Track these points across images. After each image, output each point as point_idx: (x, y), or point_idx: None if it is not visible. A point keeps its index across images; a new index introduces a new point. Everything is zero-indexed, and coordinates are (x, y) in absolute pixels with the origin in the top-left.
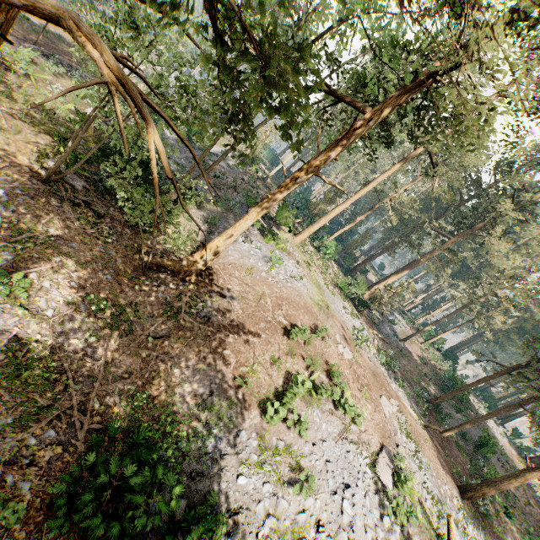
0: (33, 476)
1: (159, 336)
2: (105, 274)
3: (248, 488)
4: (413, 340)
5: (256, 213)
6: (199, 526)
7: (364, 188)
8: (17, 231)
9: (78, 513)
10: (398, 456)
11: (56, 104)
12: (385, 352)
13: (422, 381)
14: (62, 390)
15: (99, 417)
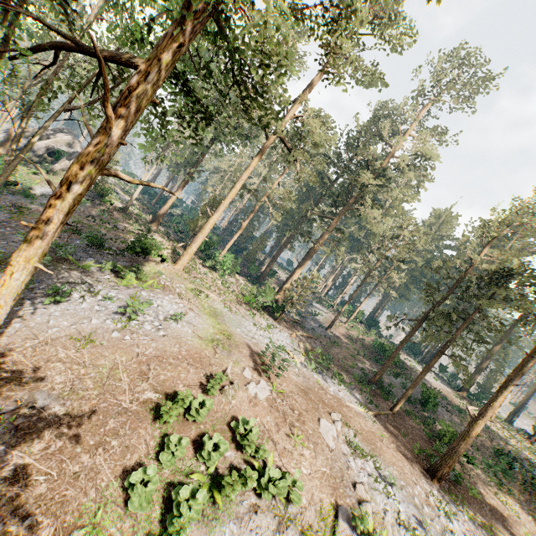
0: None
1: None
2: None
3: None
4: (337, 323)
5: (23, 258)
6: None
7: (232, 190)
8: None
9: None
10: (358, 516)
11: None
12: (314, 352)
13: (358, 362)
14: None
15: None
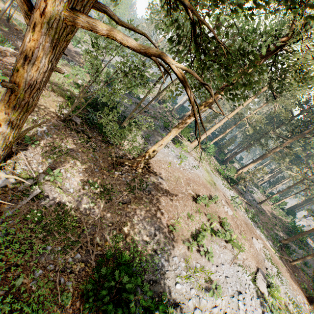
0: (72, 279)
1: (125, 202)
2: (95, 169)
3: (182, 291)
4: (265, 203)
5: (175, 131)
6: (159, 312)
7: (232, 113)
8: (53, 148)
9: (98, 300)
10: (269, 275)
11: (64, 80)
12: (249, 210)
13: (274, 229)
14: (81, 232)
15: (100, 247)
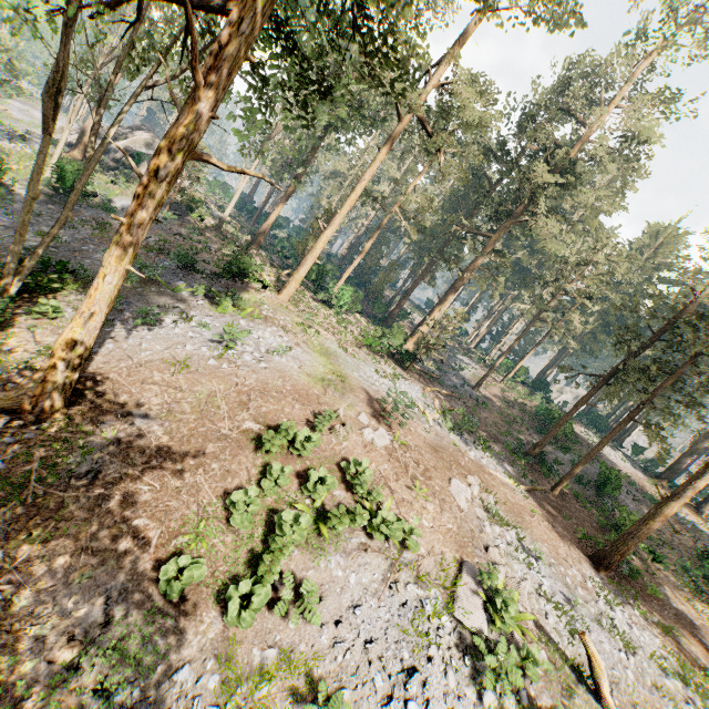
0: None
1: None
2: None
3: None
4: (489, 382)
5: (114, 258)
6: None
7: (351, 195)
8: None
9: None
10: (486, 572)
11: None
12: (453, 411)
13: (513, 431)
14: None
15: None
